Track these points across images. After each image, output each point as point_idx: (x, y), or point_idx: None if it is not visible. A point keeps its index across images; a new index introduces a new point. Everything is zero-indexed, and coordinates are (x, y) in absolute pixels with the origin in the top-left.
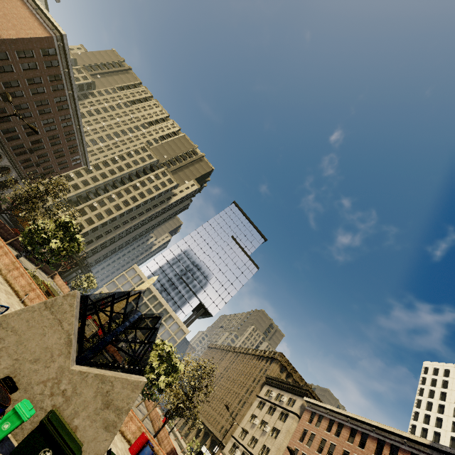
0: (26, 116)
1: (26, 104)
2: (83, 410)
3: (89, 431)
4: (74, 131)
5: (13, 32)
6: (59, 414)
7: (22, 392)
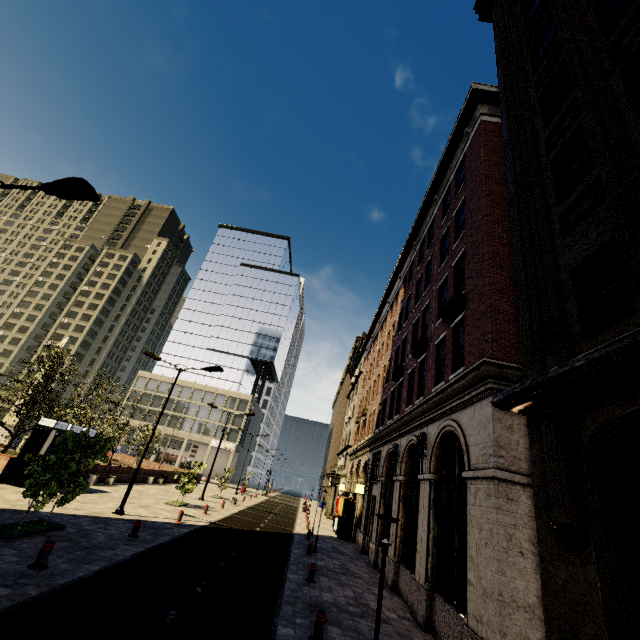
0: None
1: None
2: None
3: None
4: None
5: None
6: None
7: None
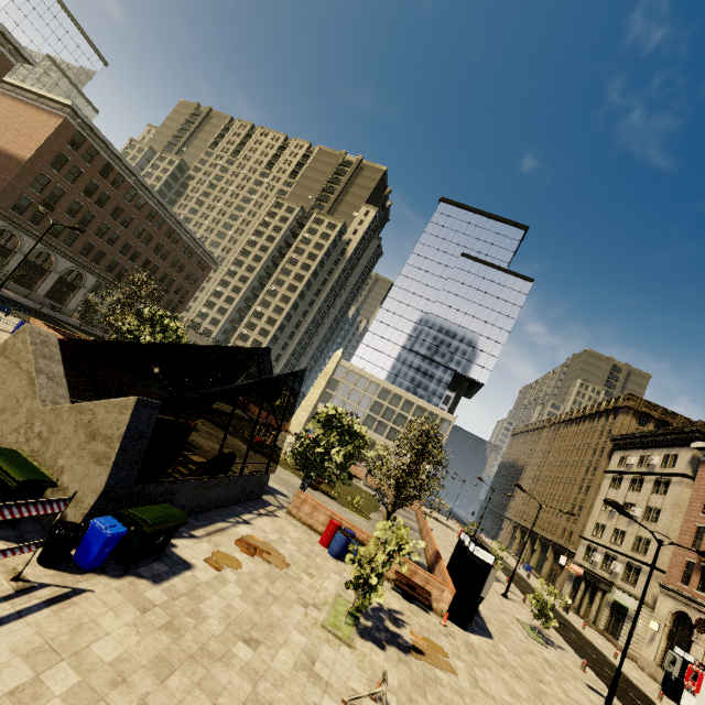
0: (115, 240)
1: (104, 224)
2: (66, 449)
3: (78, 469)
4: (173, 228)
5: (33, 144)
6: (24, 453)
7: None
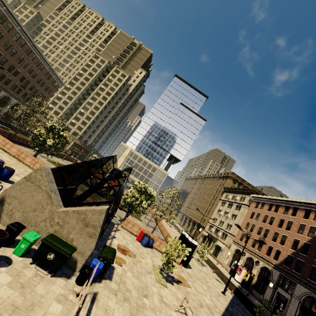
0: (4, 62)
1: None
2: (73, 230)
3: (80, 239)
4: (40, 61)
5: None
6: (56, 234)
7: (34, 227)
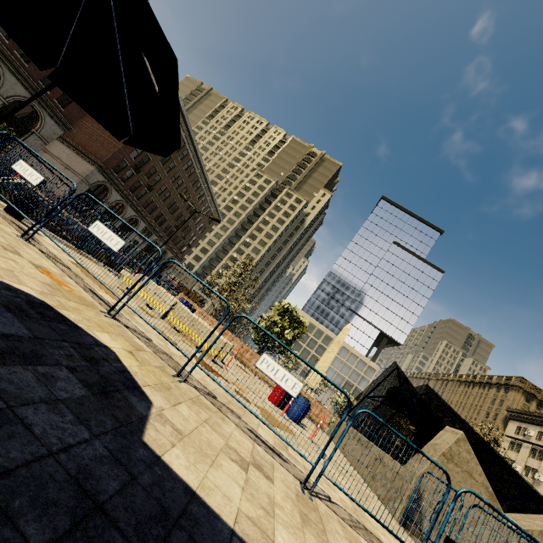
0: (167, 197)
1: (164, 185)
2: None
3: None
4: (203, 191)
5: None
6: None
7: None
